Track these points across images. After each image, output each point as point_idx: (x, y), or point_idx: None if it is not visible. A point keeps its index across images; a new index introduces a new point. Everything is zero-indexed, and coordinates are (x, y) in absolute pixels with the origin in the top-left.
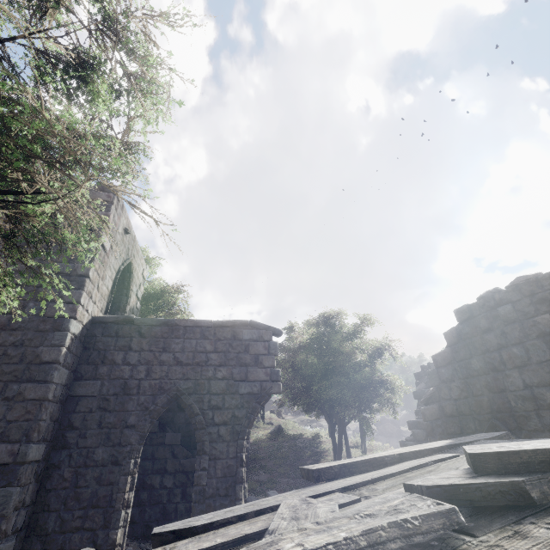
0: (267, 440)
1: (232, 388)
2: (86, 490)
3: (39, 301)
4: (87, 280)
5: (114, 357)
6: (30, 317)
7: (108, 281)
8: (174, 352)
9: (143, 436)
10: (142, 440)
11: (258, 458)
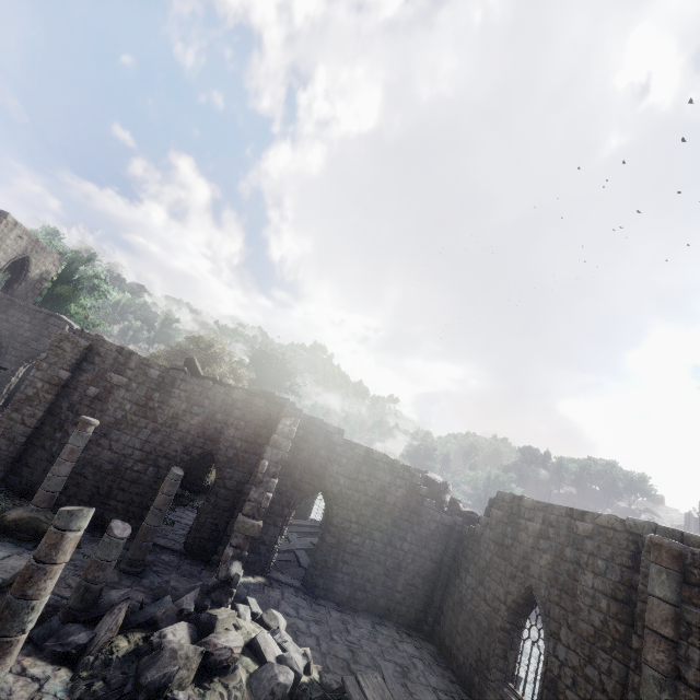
0: None
1: (29, 343)
2: None
3: None
4: None
5: None
6: None
7: None
8: (8, 316)
9: None
10: None
11: None
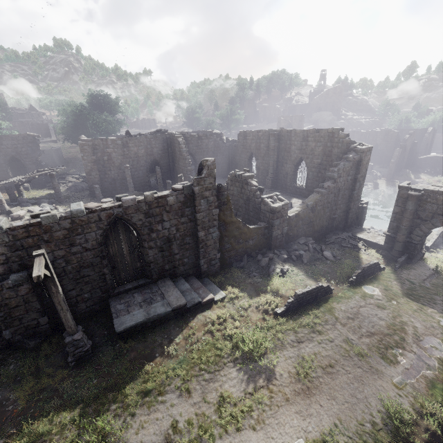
0: (79, 154)
1: (29, 153)
2: (0, 176)
3: None
4: None
5: None
6: None
7: None
8: (5, 145)
9: (8, 165)
10: (8, 166)
11: (70, 162)
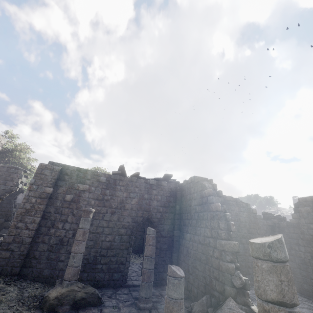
0: None
1: None
2: None
3: None
4: None
5: None
6: None
7: None
8: None
9: None
10: None
11: None
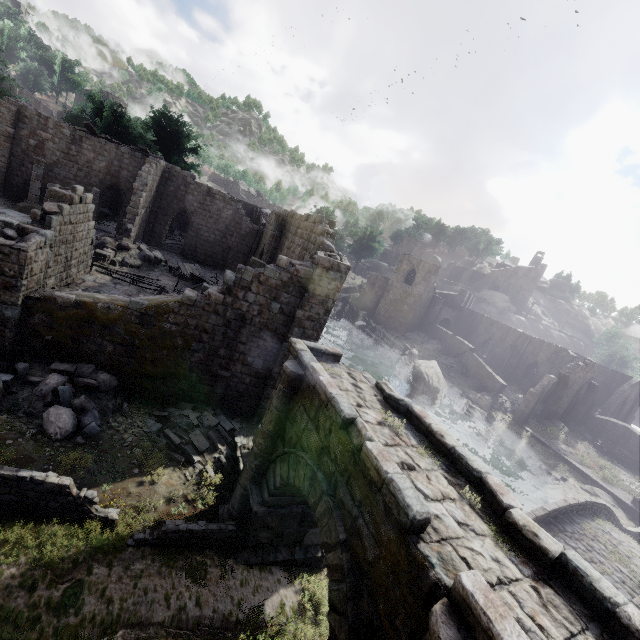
0: None
1: None
2: None
3: None
4: None
5: None
6: None
7: None
8: None
9: None
10: None
11: None
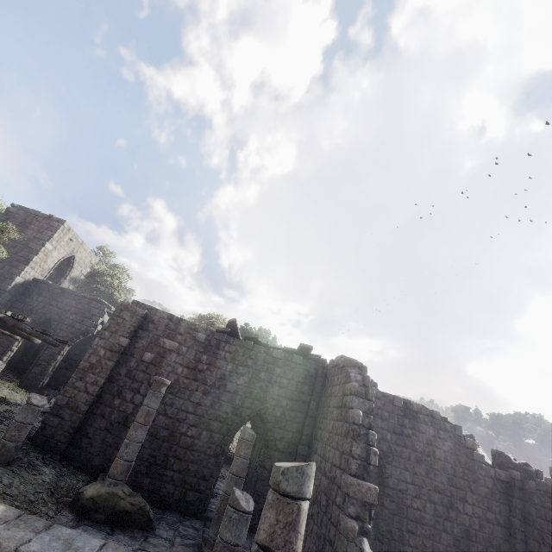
0: None
1: (74, 324)
2: (1, 340)
3: (10, 266)
4: (31, 262)
5: (34, 296)
6: (4, 271)
7: (50, 263)
8: (58, 302)
9: None
10: None
11: None
